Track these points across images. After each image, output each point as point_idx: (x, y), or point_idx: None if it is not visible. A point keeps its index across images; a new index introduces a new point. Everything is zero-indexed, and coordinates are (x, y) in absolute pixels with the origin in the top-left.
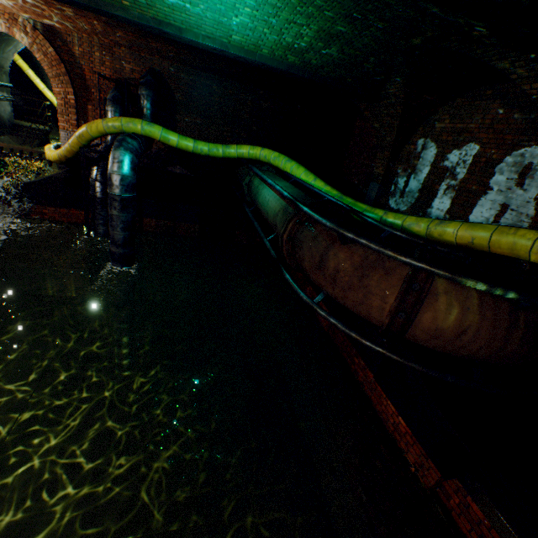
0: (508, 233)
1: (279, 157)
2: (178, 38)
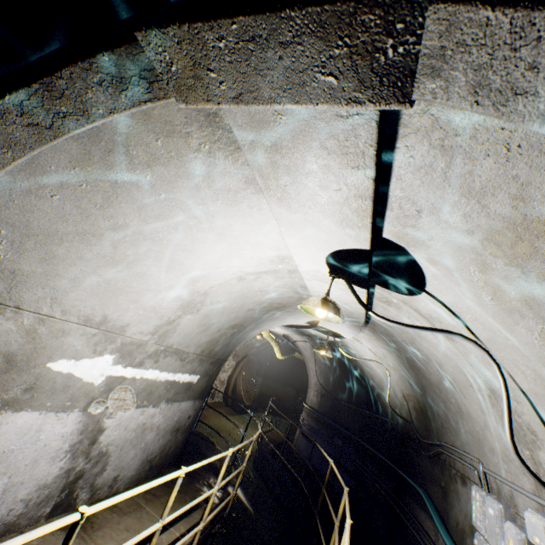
0: None
1: None
2: None
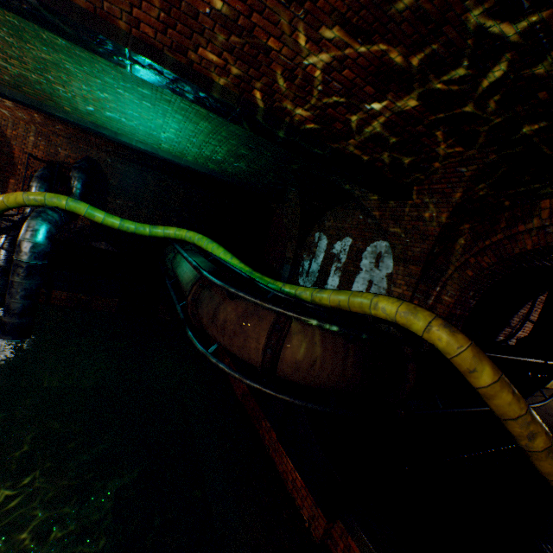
0: (358, 295)
1: (203, 239)
2: (114, 139)
